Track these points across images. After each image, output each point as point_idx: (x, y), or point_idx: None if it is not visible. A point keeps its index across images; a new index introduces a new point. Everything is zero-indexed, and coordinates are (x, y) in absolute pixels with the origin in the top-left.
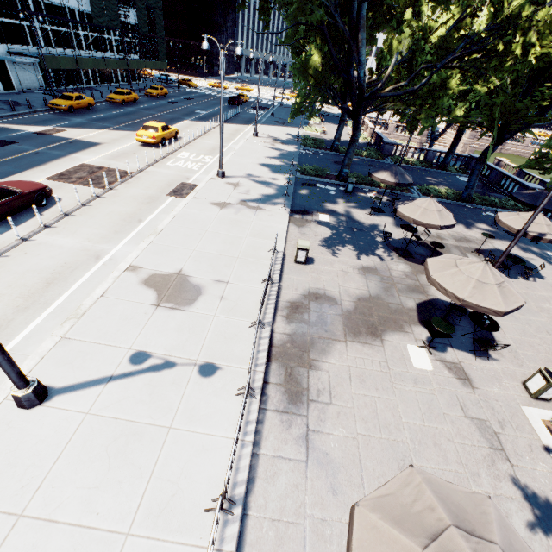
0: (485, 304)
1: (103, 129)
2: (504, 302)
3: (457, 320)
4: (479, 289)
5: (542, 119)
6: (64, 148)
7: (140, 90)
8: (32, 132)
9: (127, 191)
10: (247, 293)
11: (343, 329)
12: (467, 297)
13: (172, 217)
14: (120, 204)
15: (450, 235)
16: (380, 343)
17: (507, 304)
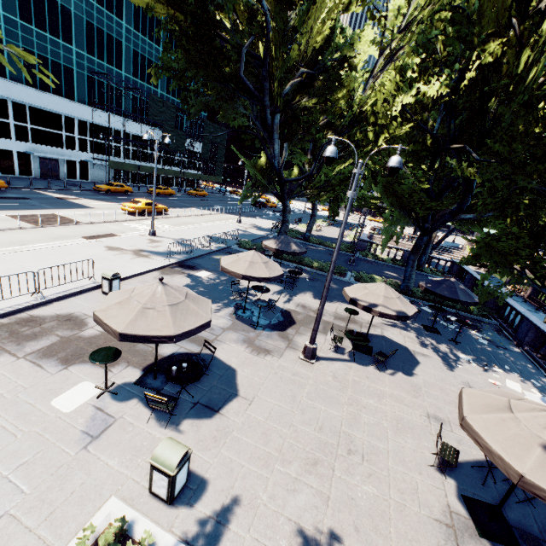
0: (110, 321)
1: (113, 203)
2: (133, 323)
3: (201, 378)
4: (123, 305)
5: (439, 204)
6: (59, 206)
7: (185, 191)
8: (55, 197)
9: (53, 230)
10: (0, 299)
11: (40, 348)
12: (100, 310)
13: (51, 246)
14: (30, 235)
15: (334, 313)
16: (56, 370)
17: (138, 326)
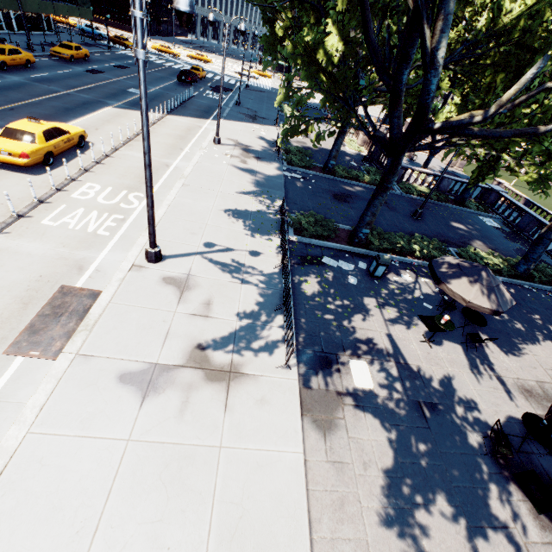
0: None
1: None
2: None
3: None
4: None
5: None
6: None
7: (43, 47)
8: None
9: None
10: None
11: None
12: None
13: None
14: None
15: None
16: None
17: None
